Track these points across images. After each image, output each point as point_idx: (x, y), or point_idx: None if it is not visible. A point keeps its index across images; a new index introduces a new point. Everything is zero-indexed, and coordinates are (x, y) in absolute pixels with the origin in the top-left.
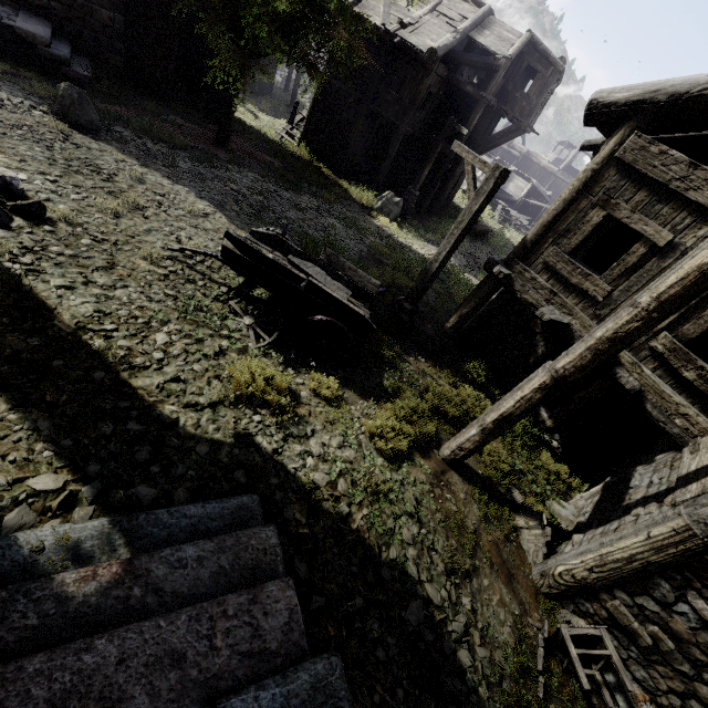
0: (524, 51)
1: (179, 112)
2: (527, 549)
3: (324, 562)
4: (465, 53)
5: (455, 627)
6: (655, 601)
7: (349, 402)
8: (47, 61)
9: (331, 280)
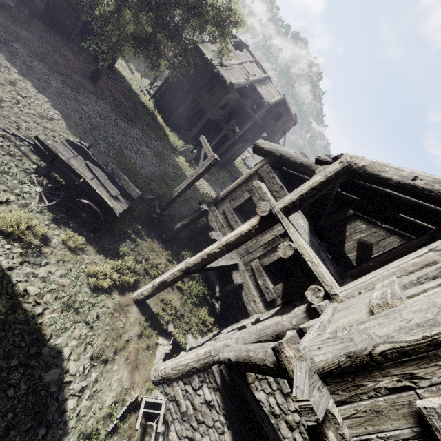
0: (280, 103)
1: (74, 51)
2: (157, 356)
3: (3, 336)
4: (250, 92)
5: (75, 387)
6: (192, 388)
7: (86, 253)
8: None
9: (109, 182)
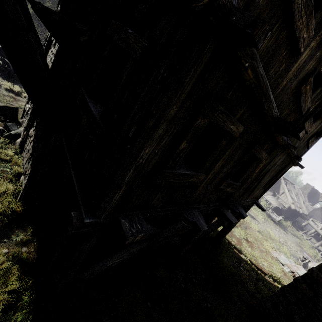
0: None
1: None
2: None
3: None
4: None
5: None
6: None
7: None
8: None
9: None
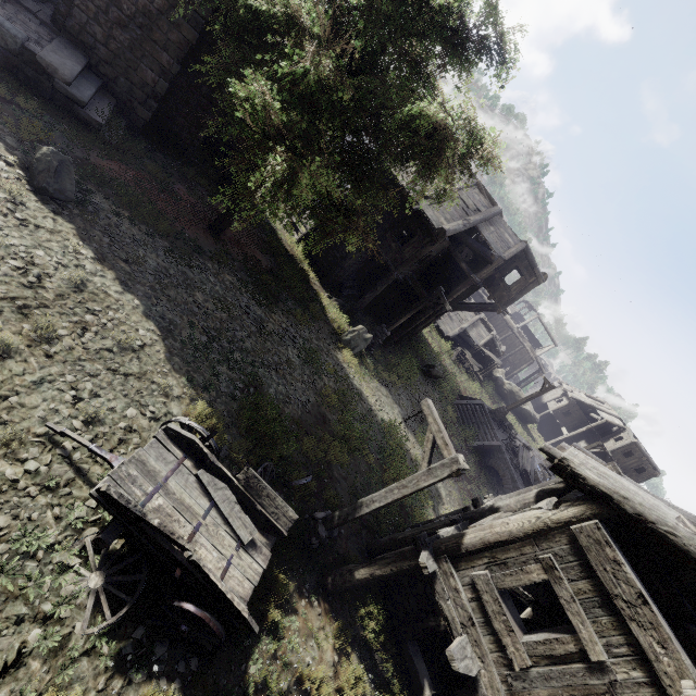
0: (517, 254)
1: (189, 179)
2: None
3: None
4: (469, 237)
5: None
6: None
7: None
8: (60, 94)
9: (239, 510)
